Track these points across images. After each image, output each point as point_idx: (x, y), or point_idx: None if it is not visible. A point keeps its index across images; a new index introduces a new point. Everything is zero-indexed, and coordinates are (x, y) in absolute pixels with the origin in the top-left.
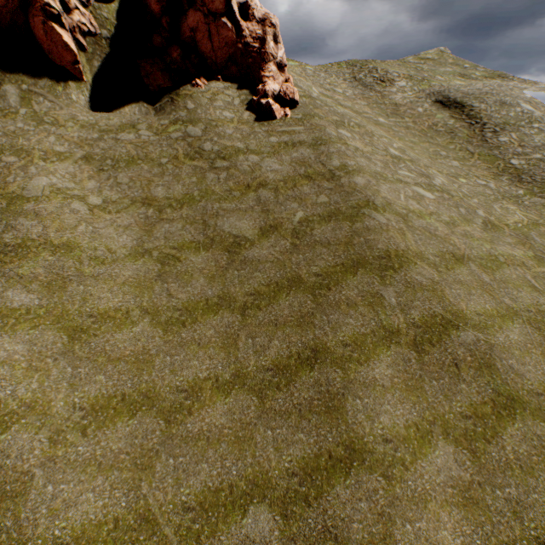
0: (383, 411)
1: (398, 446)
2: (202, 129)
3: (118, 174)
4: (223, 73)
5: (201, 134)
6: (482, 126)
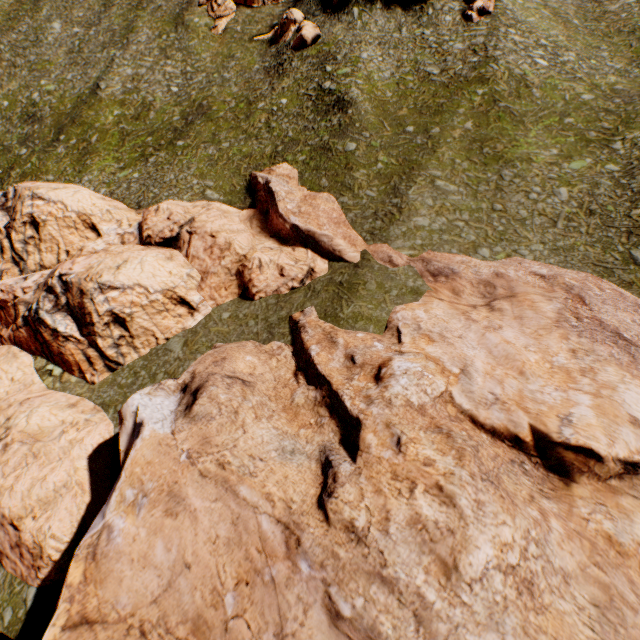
0: (455, 117)
1: (455, 122)
2: (431, 31)
3: (389, 52)
4: None
5: (429, 34)
6: None
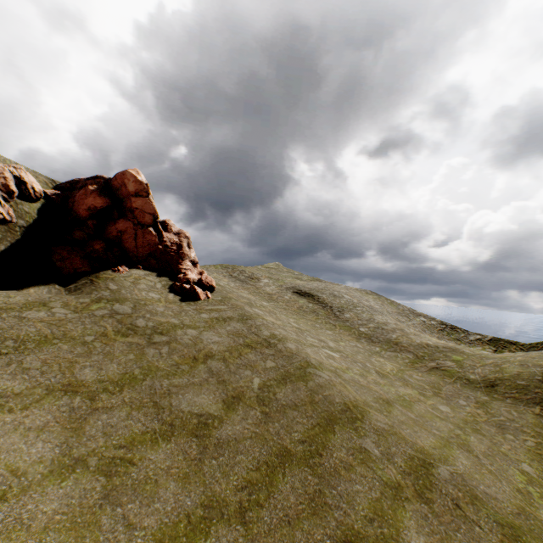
0: None
1: None
2: (131, 306)
3: (25, 357)
4: (143, 263)
5: (131, 311)
6: (330, 307)
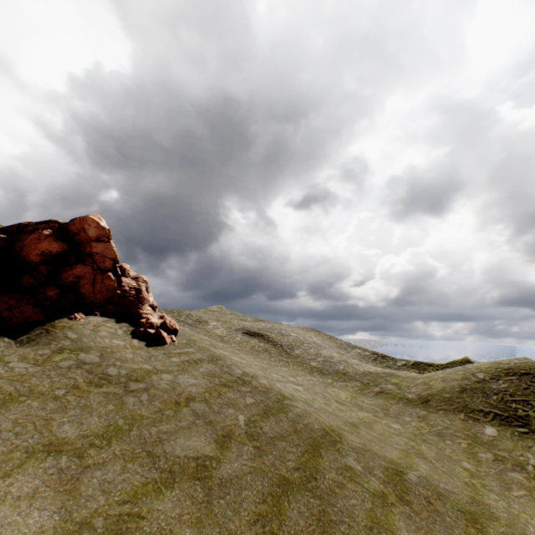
0: None
1: None
2: (98, 355)
3: None
4: (99, 310)
5: (99, 359)
6: (281, 345)
